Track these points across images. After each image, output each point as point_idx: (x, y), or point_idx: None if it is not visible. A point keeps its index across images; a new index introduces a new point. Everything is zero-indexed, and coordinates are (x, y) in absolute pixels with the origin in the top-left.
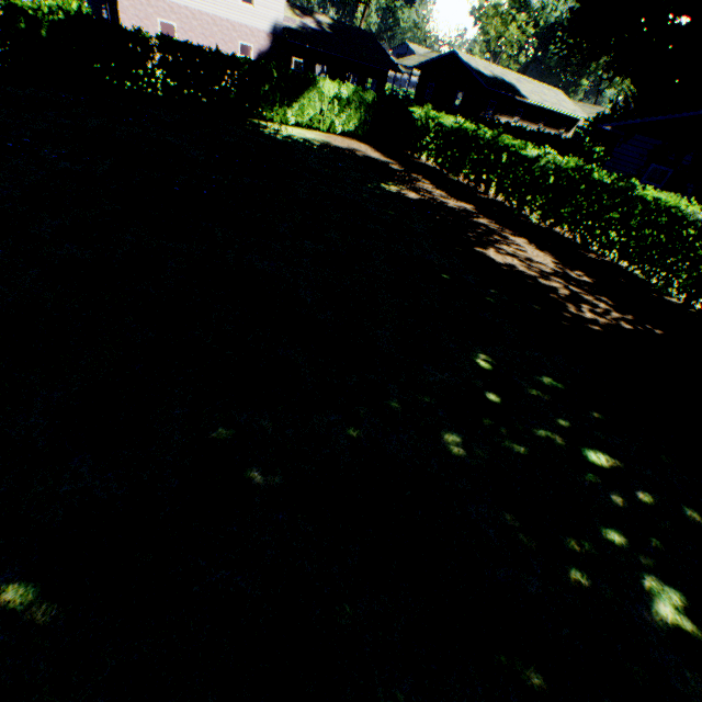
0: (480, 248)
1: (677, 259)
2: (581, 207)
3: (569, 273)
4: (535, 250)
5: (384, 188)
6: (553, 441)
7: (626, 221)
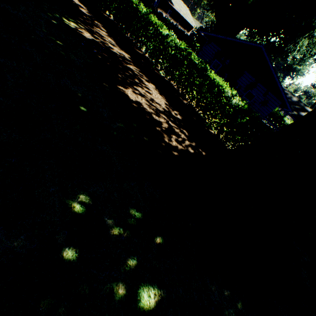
0: (123, 87)
1: (217, 113)
2: (184, 74)
3: (172, 112)
4: (158, 94)
5: (64, 21)
6: (115, 295)
7: (201, 87)
